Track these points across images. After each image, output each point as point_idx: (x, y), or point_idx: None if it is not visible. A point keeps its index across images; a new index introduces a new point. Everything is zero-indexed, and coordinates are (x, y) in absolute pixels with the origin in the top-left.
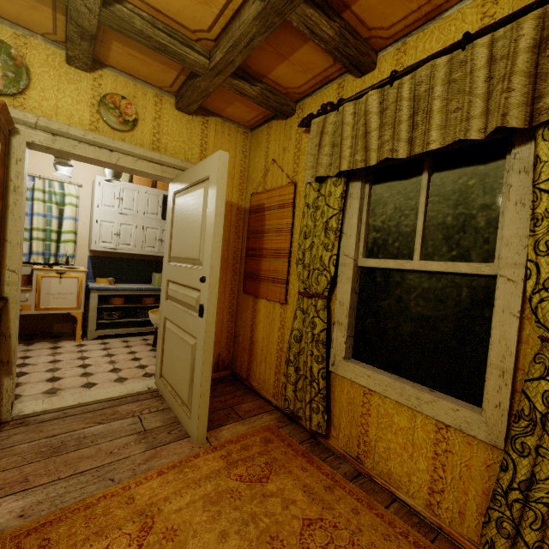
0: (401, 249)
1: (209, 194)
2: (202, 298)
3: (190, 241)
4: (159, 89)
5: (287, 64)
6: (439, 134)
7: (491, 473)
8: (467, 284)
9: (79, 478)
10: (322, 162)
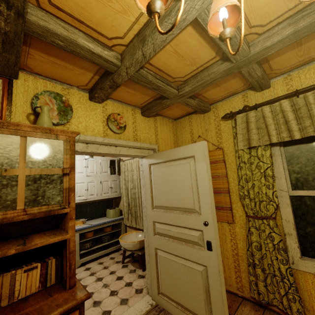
0: None
1: (197, 167)
2: (207, 237)
3: (179, 196)
4: (133, 106)
5: (217, 88)
6: None
7: None
8: None
9: None
10: (253, 138)
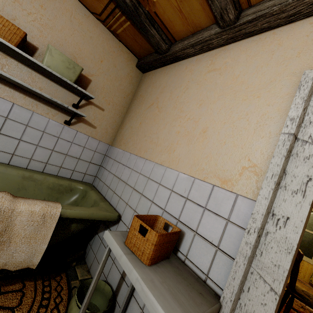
0: None
1: None
2: None
3: None
4: None
5: None
6: None
7: (312, 270)
8: (311, 235)
9: None
10: None
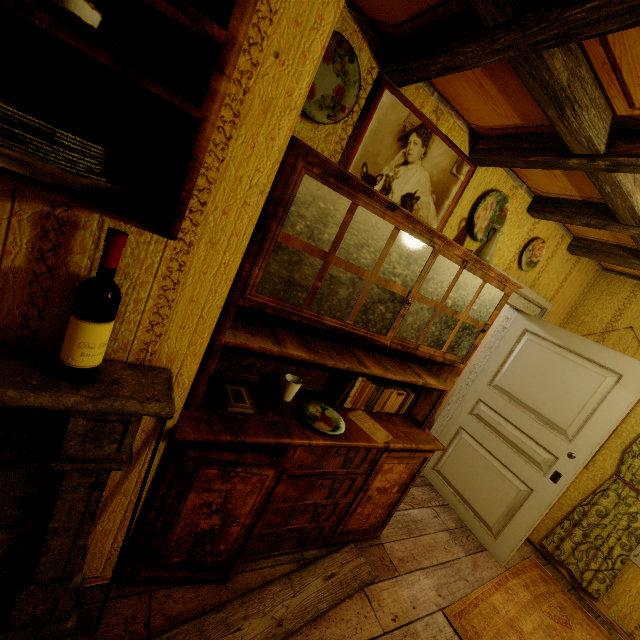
0: None
1: (616, 392)
2: (561, 468)
3: (550, 401)
4: (567, 230)
5: None
6: None
7: None
8: None
9: (445, 569)
10: None
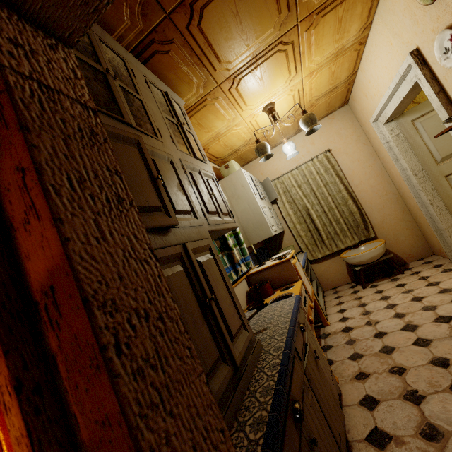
0: None
1: None
2: None
3: None
4: None
5: None
6: None
7: None
8: None
9: None
10: None
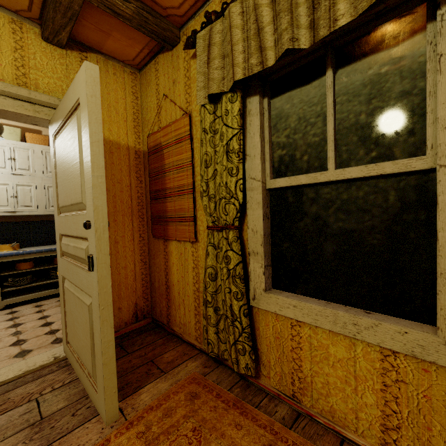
0: (312, 161)
1: (81, 119)
2: (90, 248)
3: (71, 183)
4: (17, 15)
5: None
6: (348, 4)
7: None
8: (393, 186)
9: None
10: (214, 77)
